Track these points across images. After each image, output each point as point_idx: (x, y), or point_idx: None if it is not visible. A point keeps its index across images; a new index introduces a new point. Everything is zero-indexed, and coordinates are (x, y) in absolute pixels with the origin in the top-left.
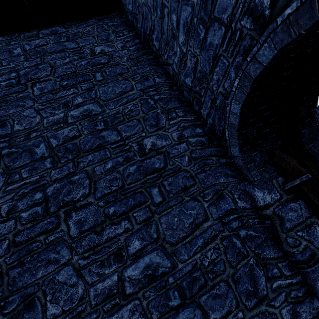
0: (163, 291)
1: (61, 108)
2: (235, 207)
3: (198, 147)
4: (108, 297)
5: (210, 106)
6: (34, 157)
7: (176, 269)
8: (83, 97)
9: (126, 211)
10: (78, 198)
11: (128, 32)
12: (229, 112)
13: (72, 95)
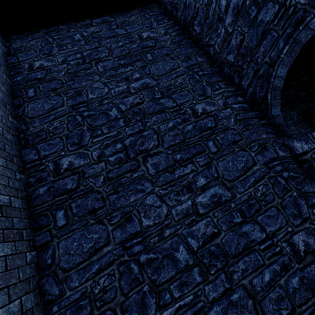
0: (228, 212)
1: (123, 82)
2: (277, 156)
3: (241, 112)
4: (186, 215)
5: (252, 76)
6: (109, 118)
7: (235, 198)
8: (140, 73)
9: (190, 157)
10: (150, 147)
11: (168, 20)
12: (274, 77)
13: (130, 72)
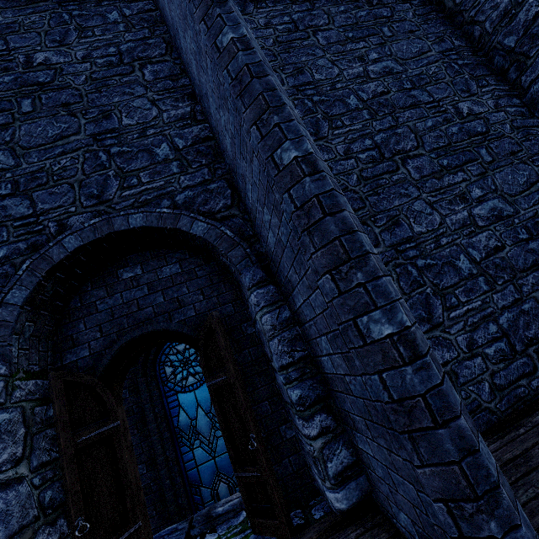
0: (511, 228)
1: (357, 62)
2: None
3: (518, 118)
4: (463, 226)
5: None
6: (348, 108)
7: (519, 214)
8: (378, 53)
9: (460, 164)
10: (408, 148)
11: None
12: None
13: (364, 50)
